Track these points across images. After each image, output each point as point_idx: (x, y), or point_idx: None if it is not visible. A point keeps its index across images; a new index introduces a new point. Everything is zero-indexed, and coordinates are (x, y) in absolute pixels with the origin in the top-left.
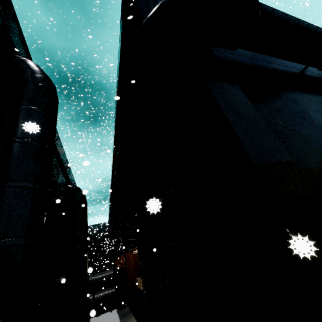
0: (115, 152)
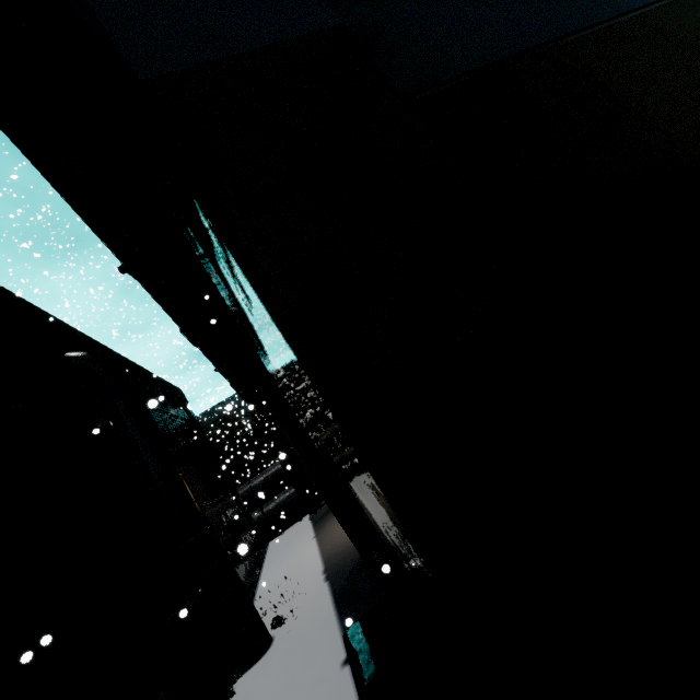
0: None
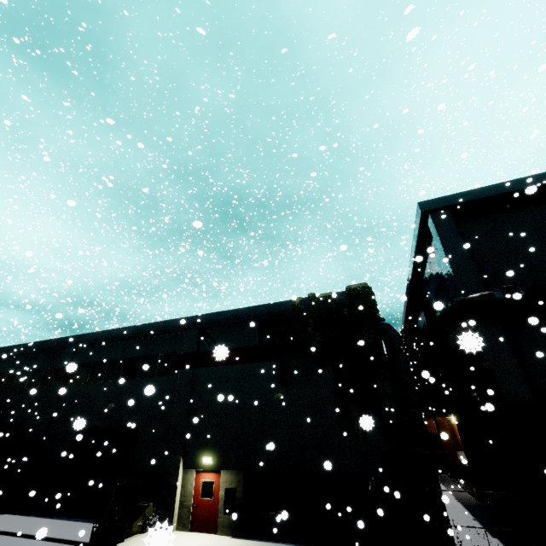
0: (409, 303)
